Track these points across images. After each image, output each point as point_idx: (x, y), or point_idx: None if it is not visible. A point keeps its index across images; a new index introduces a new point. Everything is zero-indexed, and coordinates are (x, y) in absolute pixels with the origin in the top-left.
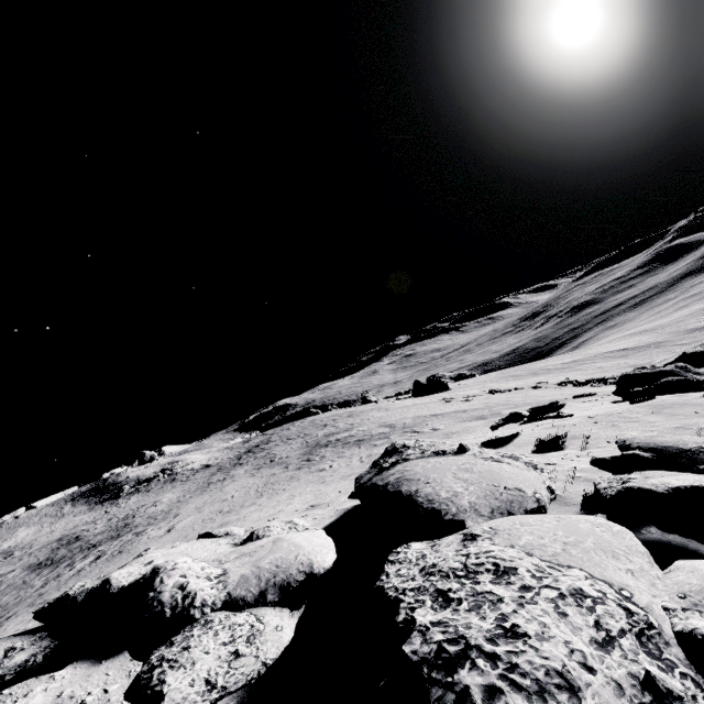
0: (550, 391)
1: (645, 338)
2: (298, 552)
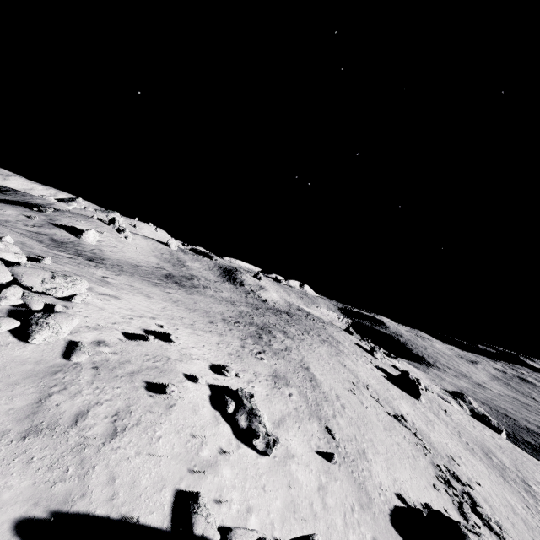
0: (403, 448)
1: None
2: (1, 252)
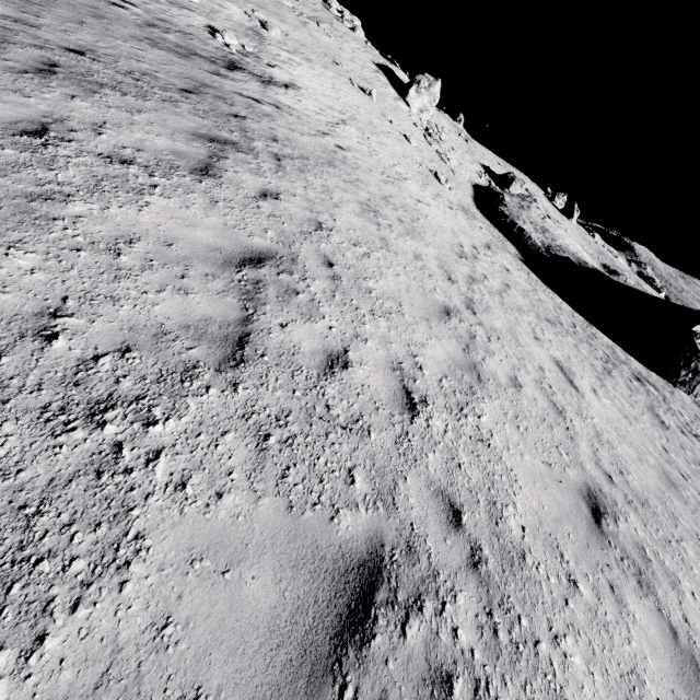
0: None
1: None
2: None
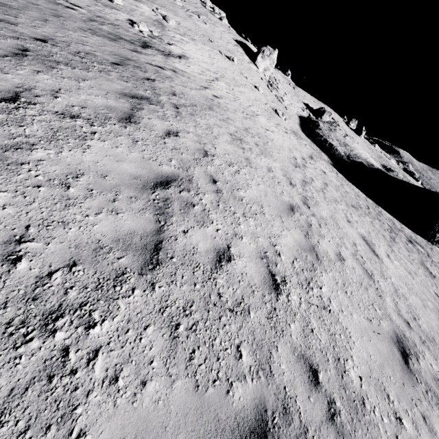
0: None
1: None
2: None
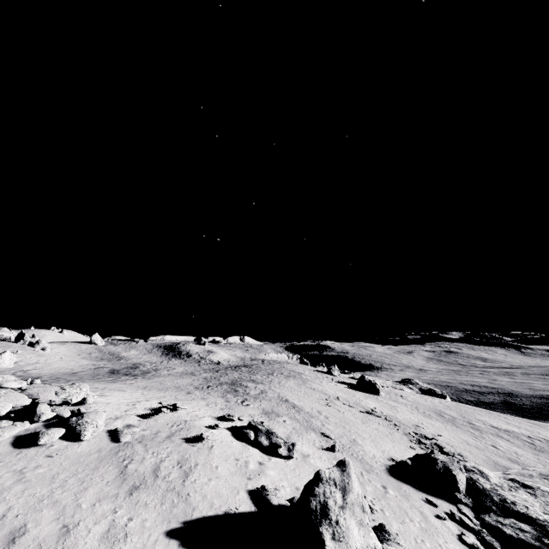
0: (381, 430)
1: None
2: (6, 383)
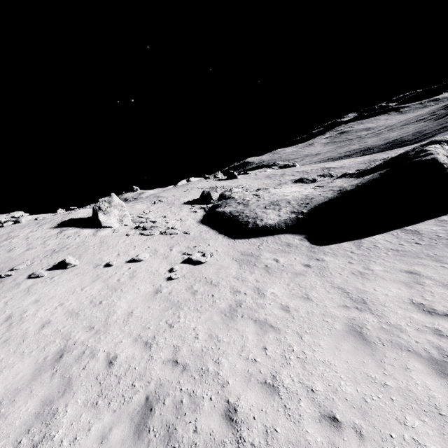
0: None
1: (357, 160)
2: None
